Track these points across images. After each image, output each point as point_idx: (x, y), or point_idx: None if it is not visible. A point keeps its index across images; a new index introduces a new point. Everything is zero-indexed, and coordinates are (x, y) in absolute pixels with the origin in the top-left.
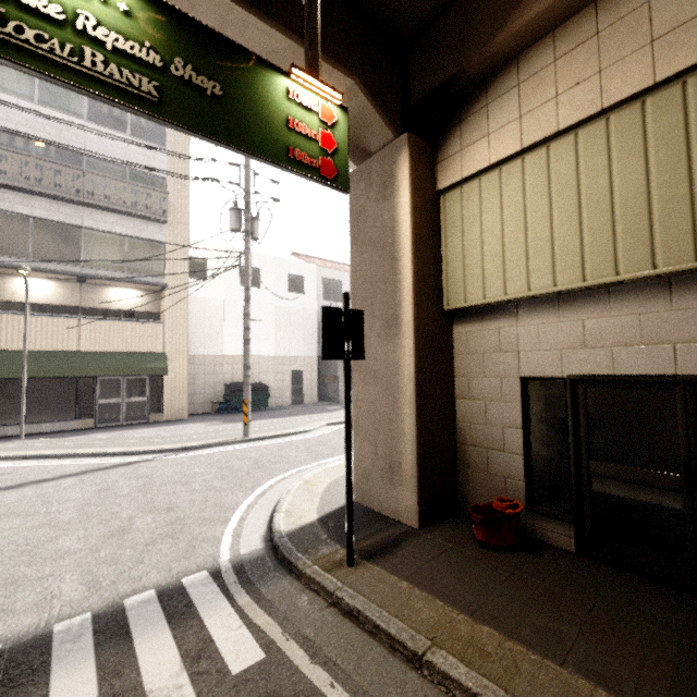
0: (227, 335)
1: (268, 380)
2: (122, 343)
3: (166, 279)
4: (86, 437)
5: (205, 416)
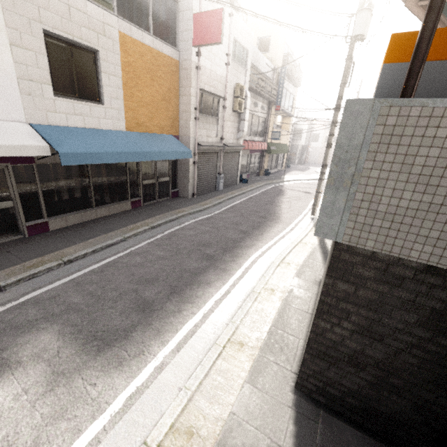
0: None
1: None
2: (283, 140)
3: (291, 113)
4: (290, 175)
5: None
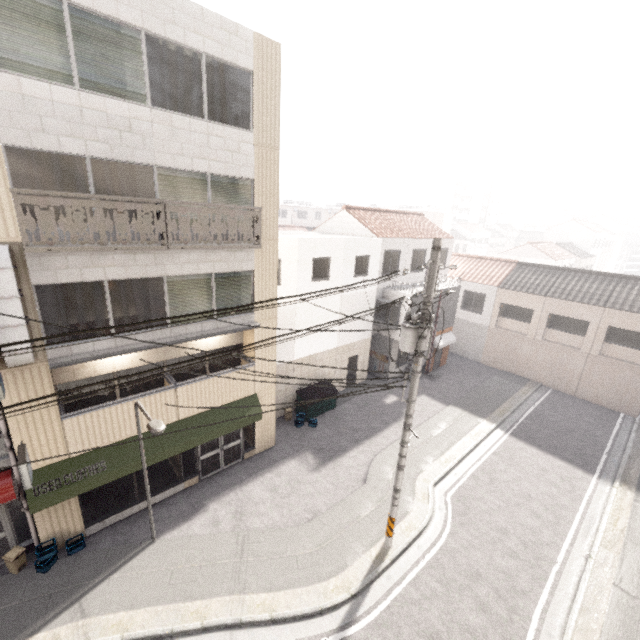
0: (297, 340)
1: (329, 372)
2: (217, 398)
3: (255, 314)
4: (209, 518)
5: (281, 427)
